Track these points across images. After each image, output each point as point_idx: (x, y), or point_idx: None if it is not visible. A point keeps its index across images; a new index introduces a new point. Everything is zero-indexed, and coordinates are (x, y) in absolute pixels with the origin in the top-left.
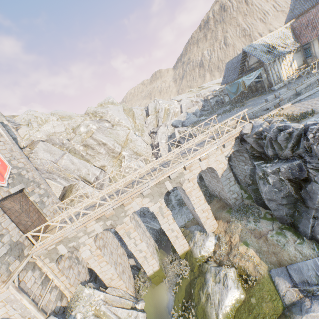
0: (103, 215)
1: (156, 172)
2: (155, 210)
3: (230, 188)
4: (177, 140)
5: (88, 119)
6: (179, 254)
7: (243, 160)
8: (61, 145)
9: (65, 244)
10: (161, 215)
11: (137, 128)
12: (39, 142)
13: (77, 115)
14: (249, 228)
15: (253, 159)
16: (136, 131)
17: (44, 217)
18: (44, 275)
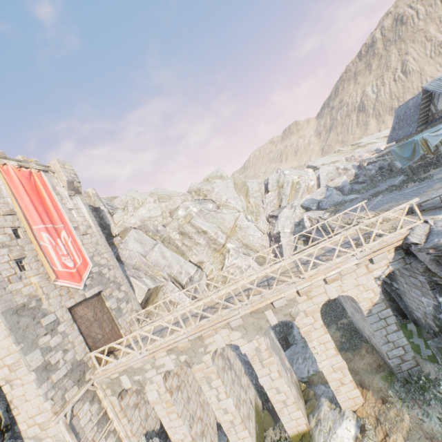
0: (177, 346)
1: (250, 294)
2: (249, 352)
3: (387, 335)
4: (295, 239)
5: (190, 199)
6: (289, 435)
7: (417, 285)
8: (154, 232)
9: (129, 376)
10: (259, 362)
11: (250, 210)
12: (131, 229)
13: (178, 194)
14: (427, 430)
15: (438, 288)
16: (248, 214)
17: (118, 329)
18: (102, 412)
